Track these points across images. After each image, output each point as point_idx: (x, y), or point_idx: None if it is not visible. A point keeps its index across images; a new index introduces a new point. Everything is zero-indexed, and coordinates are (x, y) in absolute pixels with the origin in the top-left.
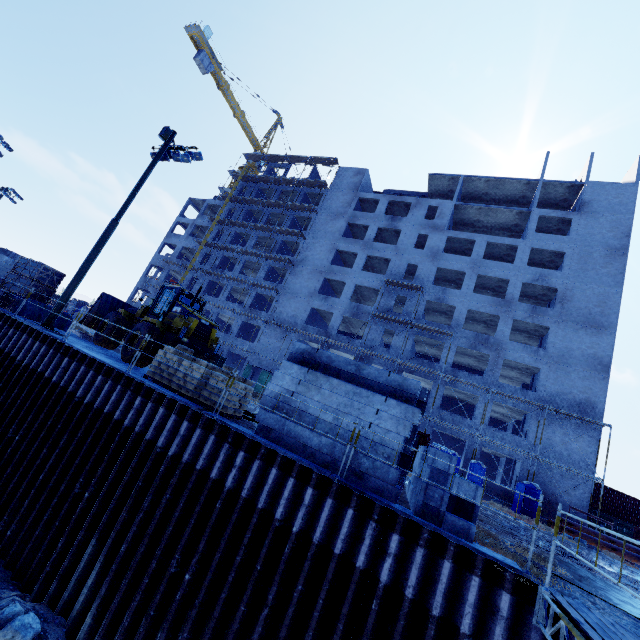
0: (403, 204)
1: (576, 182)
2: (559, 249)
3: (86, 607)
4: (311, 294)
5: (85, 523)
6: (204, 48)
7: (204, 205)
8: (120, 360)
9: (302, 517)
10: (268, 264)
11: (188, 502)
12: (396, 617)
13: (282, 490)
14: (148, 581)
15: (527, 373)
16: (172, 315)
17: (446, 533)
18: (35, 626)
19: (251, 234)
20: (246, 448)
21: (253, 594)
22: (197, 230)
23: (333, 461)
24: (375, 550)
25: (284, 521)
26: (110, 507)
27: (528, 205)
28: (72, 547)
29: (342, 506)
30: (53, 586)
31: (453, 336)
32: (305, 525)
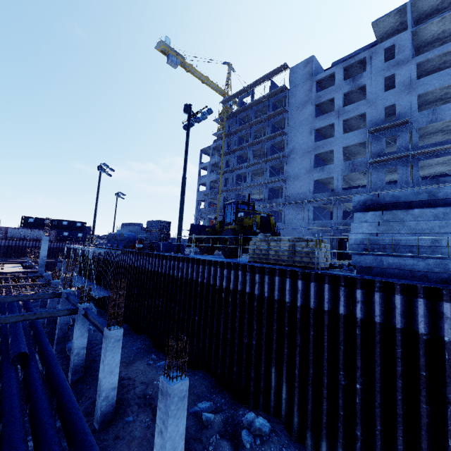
0: (357, 63)
1: None
2: None
3: (288, 411)
4: (309, 171)
5: (262, 359)
6: (169, 52)
7: (210, 149)
8: (223, 258)
9: (449, 328)
10: (268, 165)
11: (330, 334)
12: None
13: (414, 310)
14: (326, 392)
15: None
16: (240, 219)
17: None
18: (267, 424)
19: (247, 152)
20: (360, 286)
21: (428, 395)
22: (213, 167)
23: (450, 276)
24: None
25: (429, 334)
26: (273, 347)
27: None
28: (261, 375)
29: None
30: (261, 399)
31: None
32: None
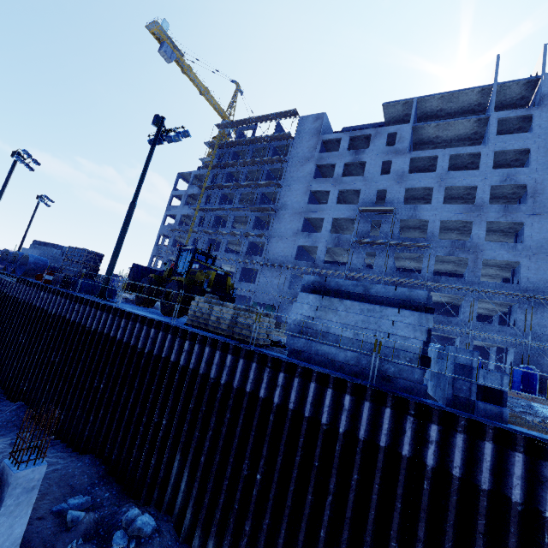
0: (363, 137)
1: (532, 77)
2: (523, 146)
3: (184, 506)
4: (295, 234)
5: (168, 444)
6: (165, 40)
7: (191, 176)
8: (161, 315)
9: (345, 420)
10: (254, 215)
11: (245, 418)
12: (448, 493)
13: (323, 400)
14: (228, 483)
15: (506, 268)
16: (193, 271)
17: (481, 419)
18: (152, 523)
19: (235, 193)
20: (284, 369)
21: (316, 485)
22: (190, 199)
23: (361, 370)
24: (416, 440)
25: (330, 425)
26: (184, 429)
27: (484, 111)
28: (163, 463)
29: (379, 407)
30: (156, 493)
31: (430, 247)
32: (349, 426)
